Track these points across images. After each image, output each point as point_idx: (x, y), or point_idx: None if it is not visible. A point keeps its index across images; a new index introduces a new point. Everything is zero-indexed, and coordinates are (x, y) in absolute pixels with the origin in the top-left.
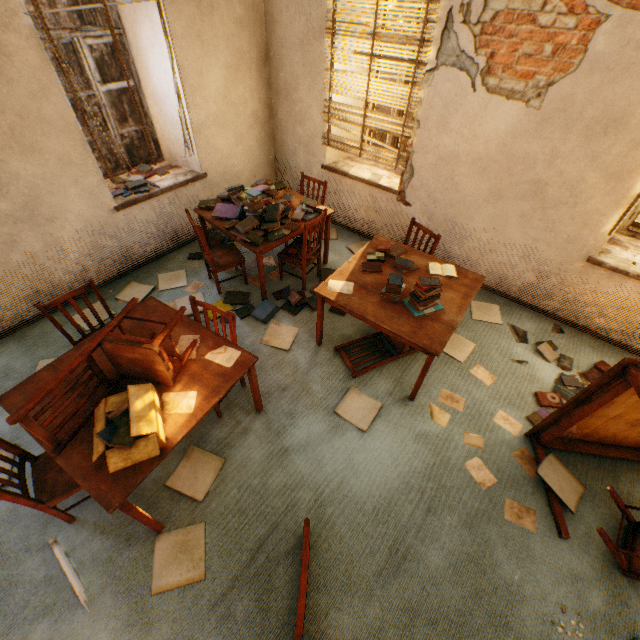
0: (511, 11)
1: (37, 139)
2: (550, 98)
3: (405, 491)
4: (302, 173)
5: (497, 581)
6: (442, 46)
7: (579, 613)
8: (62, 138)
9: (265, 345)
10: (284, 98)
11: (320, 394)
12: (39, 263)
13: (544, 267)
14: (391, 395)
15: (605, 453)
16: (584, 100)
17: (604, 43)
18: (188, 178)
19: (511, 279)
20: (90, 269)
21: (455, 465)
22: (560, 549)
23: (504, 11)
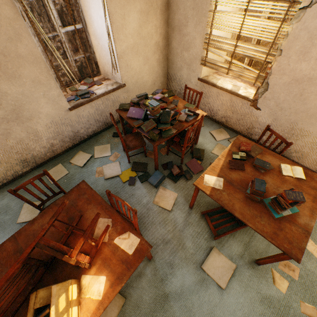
0: None
1: (16, 69)
2: None
3: None
4: (186, 85)
5: None
6: None
7: None
8: (33, 67)
9: (155, 204)
10: (177, 32)
11: (191, 250)
12: (25, 144)
13: None
14: (242, 257)
15: None
16: None
17: None
18: (114, 87)
19: None
20: (55, 144)
21: None
22: None
23: None
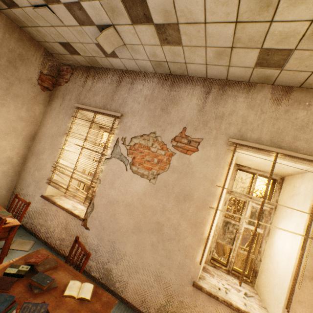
0: (141, 144)
1: None
2: (159, 180)
3: None
4: (17, 194)
5: None
6: (114, 150)
7: None
8: None
9: None
10: (35, 156)
11: None
12: None
13: (169, 288)
14: None
15: None
16: (173, 183)
17: (176, 162)
18: None
19: (150, 299)
20: None
21: None
22: None
23: (138, 143)
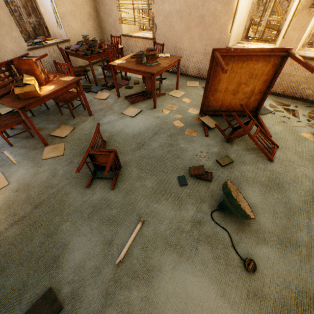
0: None
1: None
2: None
3: (147, 130)
4: (111, 34)
5: (178, 148)
6: None
7: (207, 152)
8: None
9: (96, 99)
10: (101, 5)
11: (117, 110)
12: None
13: None
14: (146, 108)
15: (229, 114)
16: None
17: None
18: (61, 41)
19: (202, 69)
20: None
21: (169, 123)
22: (205, 139)
23: None
